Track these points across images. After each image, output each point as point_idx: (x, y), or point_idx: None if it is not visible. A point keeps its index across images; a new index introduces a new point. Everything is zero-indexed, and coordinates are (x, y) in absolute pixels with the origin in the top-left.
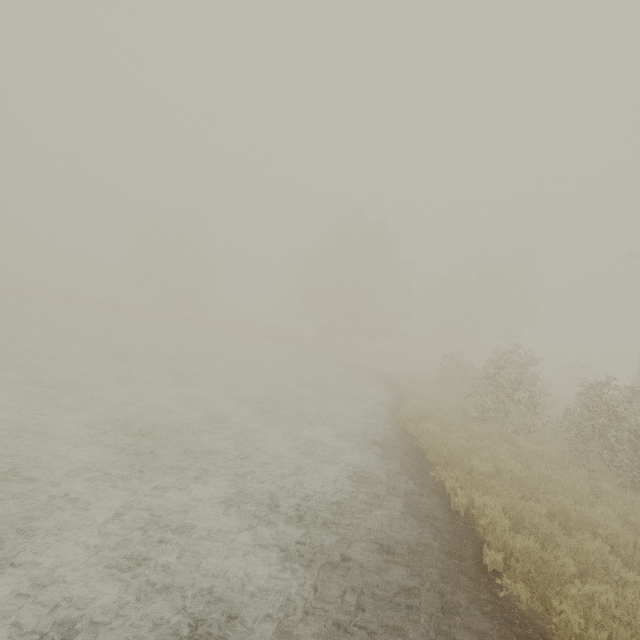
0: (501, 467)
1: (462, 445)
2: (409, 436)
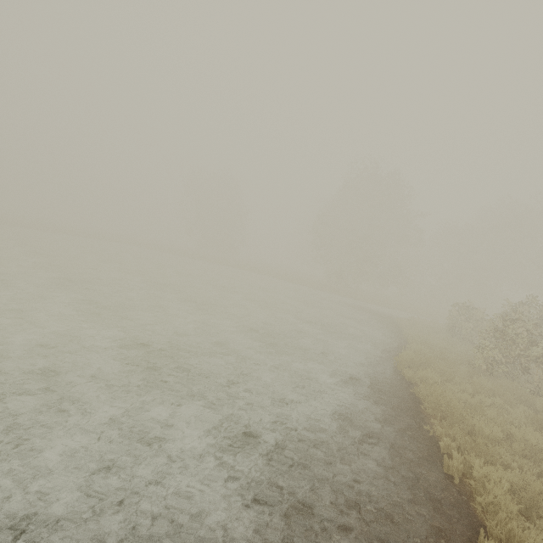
0: (512, 433)
1: (465, 399)
2: (405, 382)
